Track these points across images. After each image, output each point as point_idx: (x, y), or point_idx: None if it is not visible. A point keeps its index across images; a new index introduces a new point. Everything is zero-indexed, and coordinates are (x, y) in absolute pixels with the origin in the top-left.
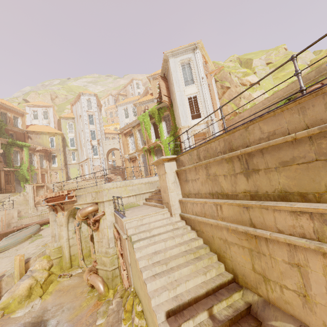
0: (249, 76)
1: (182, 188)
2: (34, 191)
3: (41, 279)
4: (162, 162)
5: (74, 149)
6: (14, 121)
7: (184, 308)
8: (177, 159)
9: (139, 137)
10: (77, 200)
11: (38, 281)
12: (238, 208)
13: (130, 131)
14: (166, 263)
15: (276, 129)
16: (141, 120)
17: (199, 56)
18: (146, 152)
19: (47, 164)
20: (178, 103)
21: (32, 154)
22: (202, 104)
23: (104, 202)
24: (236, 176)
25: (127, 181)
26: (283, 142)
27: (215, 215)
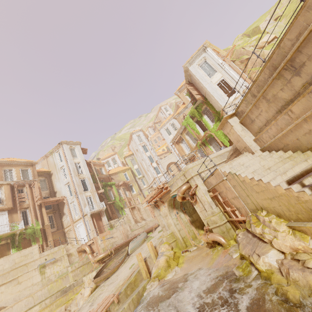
0: (262, 38)
1: (251, 130)
2: (131, 212)
3: (171, 255)
4: (226, 121)
5: (142, 177)
6: (100, 171)
7: (300, 178)
8: (236, 113)
9: (189, 138)
10: (171, 189)
11: (169, 257)
12: (304, 99)
13: (180, 138)
14: (268, 168)
15: (299, 31)
16: (186, 124)
17: (210, 52)
18: (200, 146)
19: (129, 193)
20: (210, 93)
21: (118, 189)
22: (232, 82)
23: (193, 177)
24: (290, 81)
25: (201, 159)
26: (308, 33)
27: (290, 121)
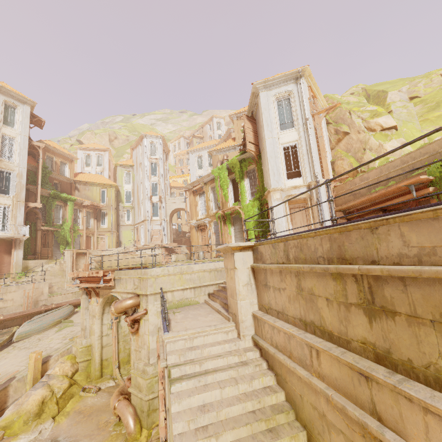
0: (380, 117)
1: (259, 295)
2: (74, 260)
3: (59, 391)
4: (231, 251)
5: (130, 207)
6: (61, 168)
7: None
8: (254, 248)
9: (212, 197)
10: (115, 285)
11: (54, 393)
12: (349, 370)
13: (201, 188)
14: (216, 436)
15: (439, 246)
16: (216, 175)
17: (303, 89)
18: (219, 219)
19: (95, 224)
20: (268, 155)
21: (78, 210)
22: (304, 158)
23: (148, 295)
24: (348, 307)
25: (184, 266)
26: None
27: (307, 363)
